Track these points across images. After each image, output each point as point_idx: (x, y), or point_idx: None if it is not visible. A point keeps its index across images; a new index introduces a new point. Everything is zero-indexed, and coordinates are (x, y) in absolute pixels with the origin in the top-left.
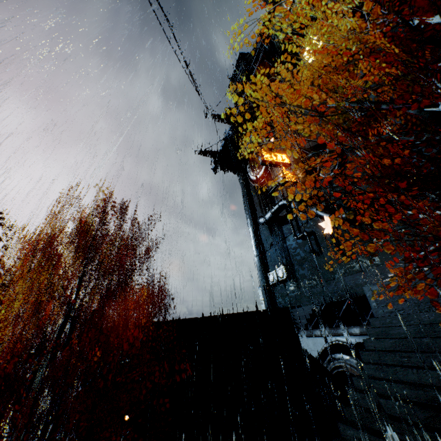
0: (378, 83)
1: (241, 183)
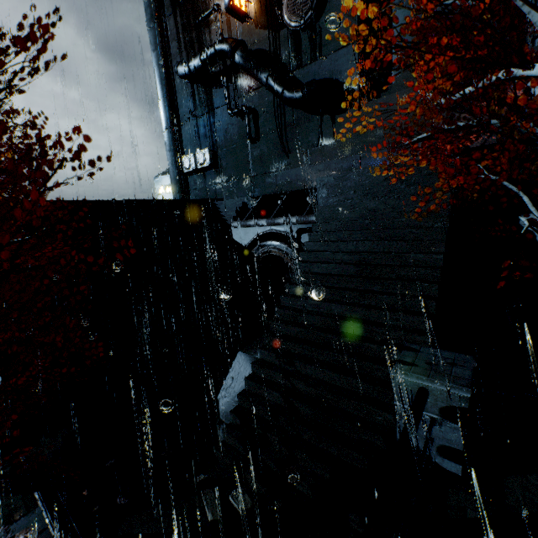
0: None
1: None
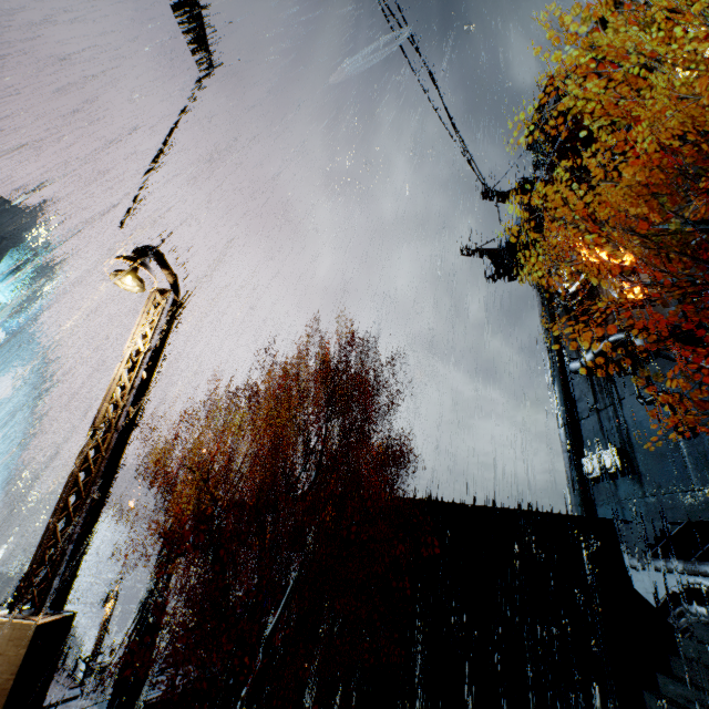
0: None
1: (539, 300)
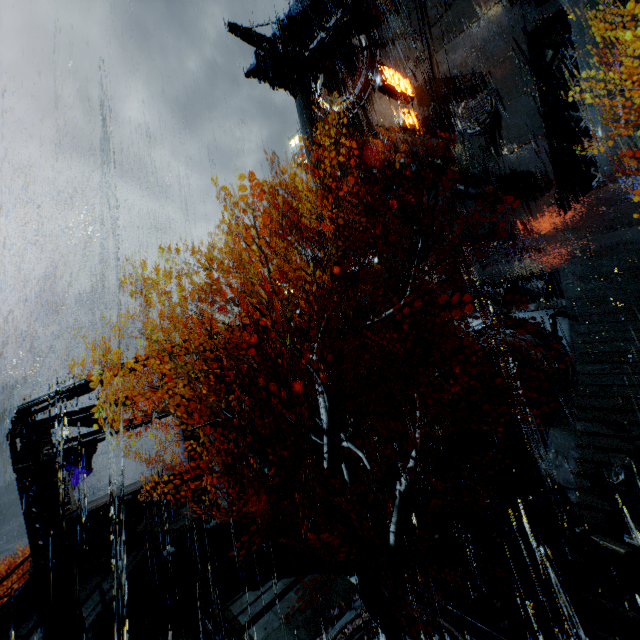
0: (591, 3)
1: (302, 114)
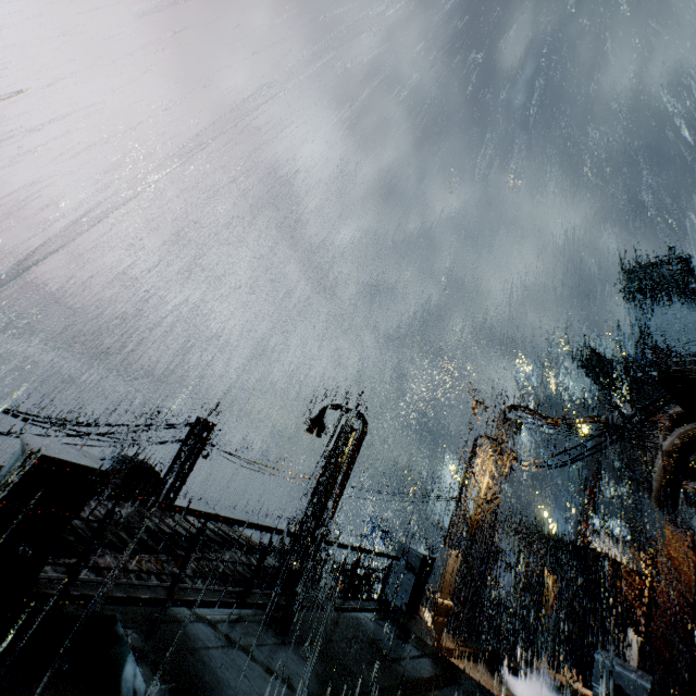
0: None
1: (599, 402)
